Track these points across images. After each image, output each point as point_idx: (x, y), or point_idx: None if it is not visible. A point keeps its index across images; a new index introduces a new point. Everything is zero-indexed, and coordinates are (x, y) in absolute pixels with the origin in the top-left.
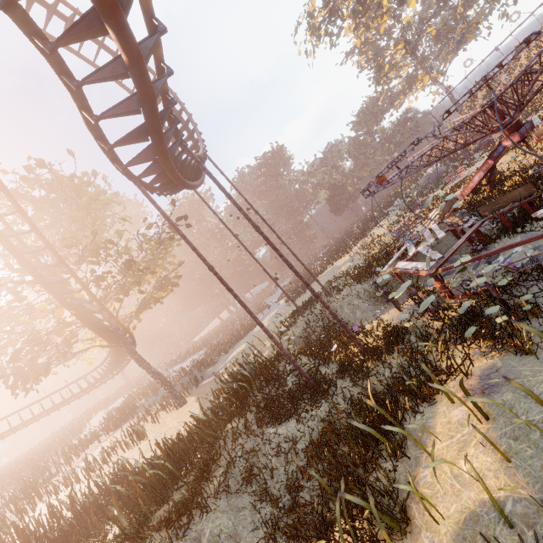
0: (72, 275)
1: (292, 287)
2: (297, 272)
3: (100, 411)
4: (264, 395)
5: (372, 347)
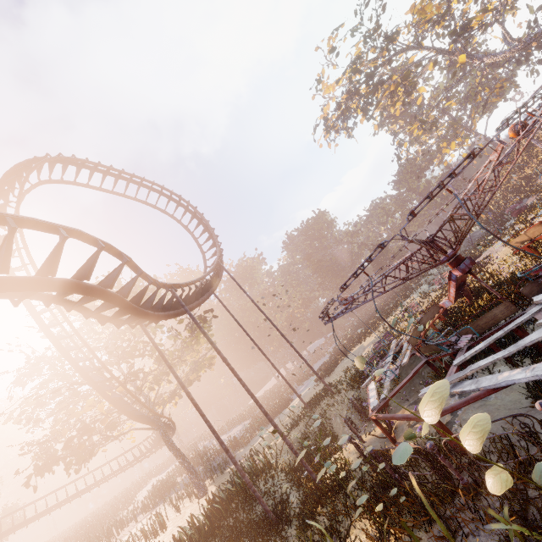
0: (111, 376)
1: (331, 357)
2: (256, 402)
3: (154, 478)
4: (232, 521)
5: (321, 488)
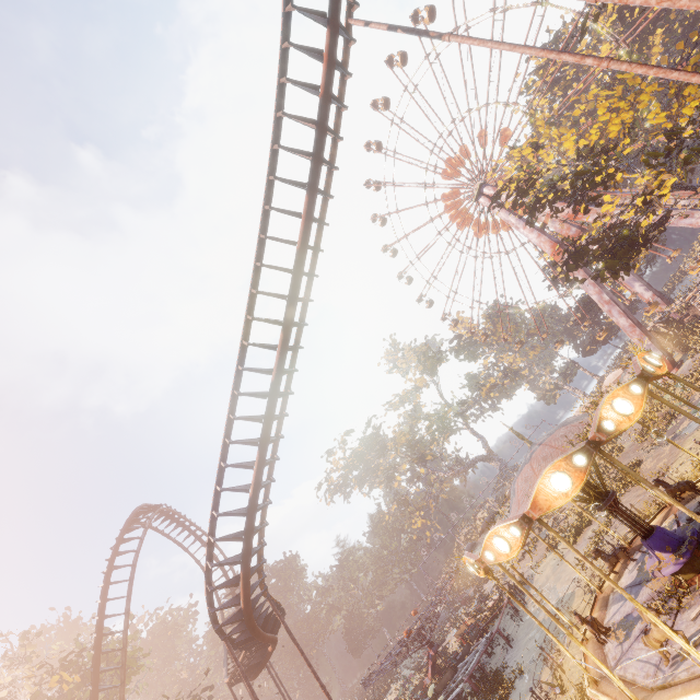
0: None
1: None
2: None
3: None
4: None
5: None
